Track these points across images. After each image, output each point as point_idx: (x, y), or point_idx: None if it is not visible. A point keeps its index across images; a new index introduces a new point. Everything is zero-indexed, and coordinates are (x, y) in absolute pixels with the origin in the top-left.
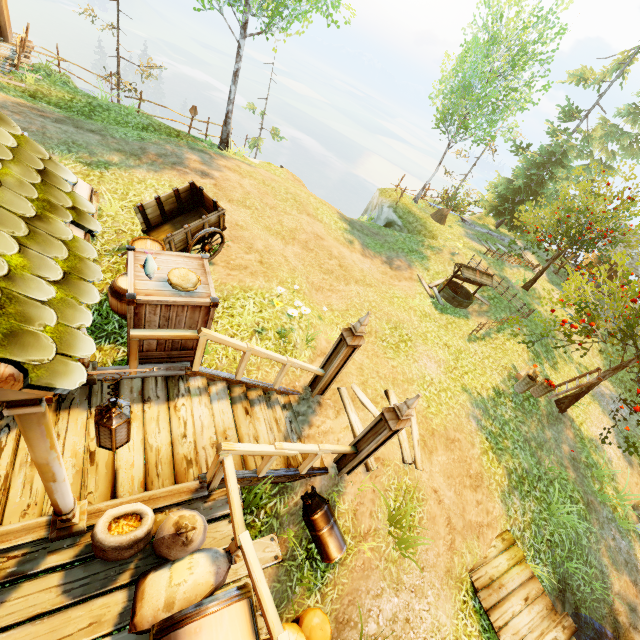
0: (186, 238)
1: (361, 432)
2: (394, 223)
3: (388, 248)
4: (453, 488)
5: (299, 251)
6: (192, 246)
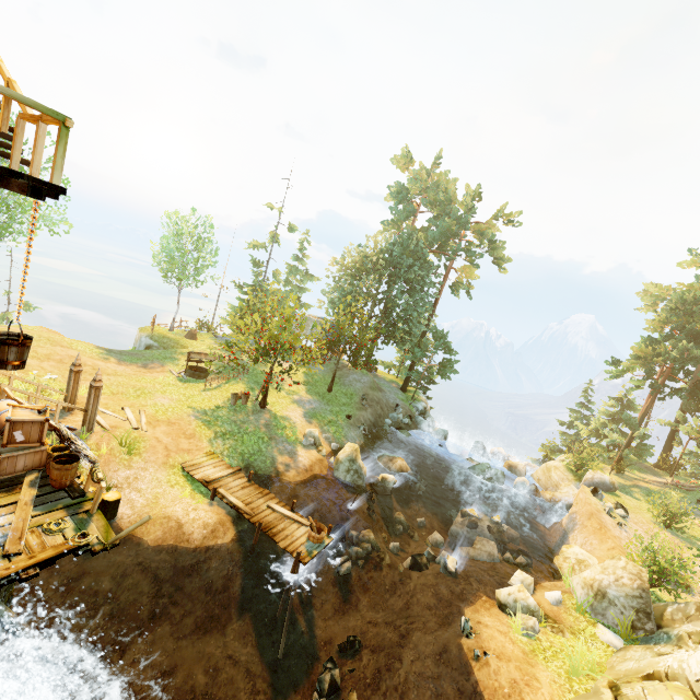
0: None
1: (87, 400)
2: (152, 346)
3: (145, 360)
4: (171, 438)
5: (55, 364)
6: None
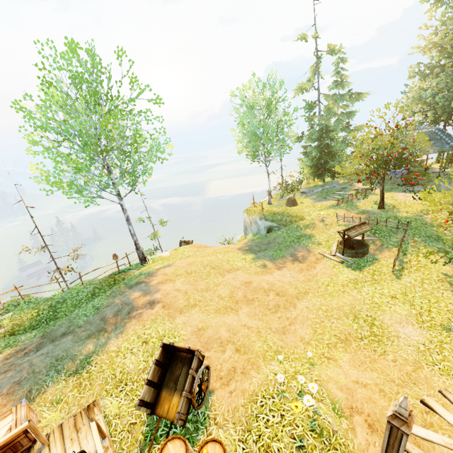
0: (187, 398)
1: None
2: (271, 227)
3: (284, 248)
4: None
5: (248, 309)
6: (195, 401)
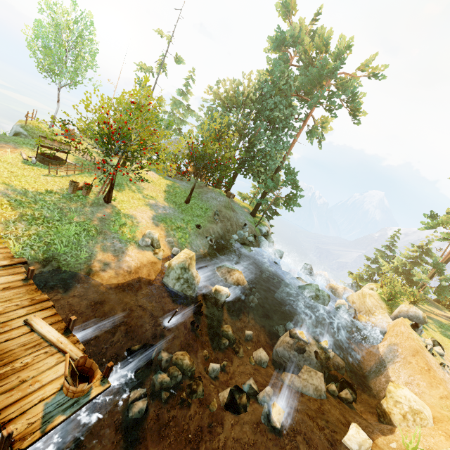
0: None
1: None
2: (21, 133)
3: (0, 140)
4: None
5: None
6: None
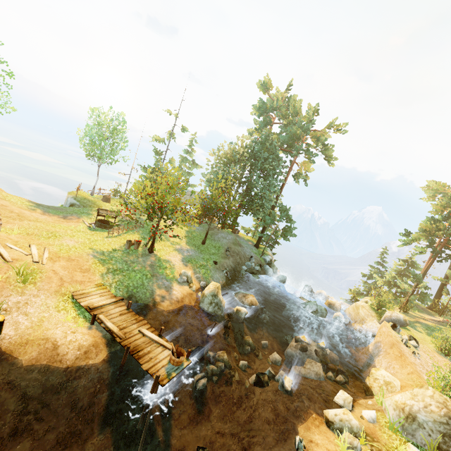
0: None
1: None
2: (75, 204)
3: (66, 213)
4: (67, 271)
5: None
6: None
